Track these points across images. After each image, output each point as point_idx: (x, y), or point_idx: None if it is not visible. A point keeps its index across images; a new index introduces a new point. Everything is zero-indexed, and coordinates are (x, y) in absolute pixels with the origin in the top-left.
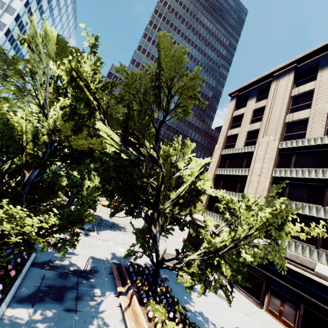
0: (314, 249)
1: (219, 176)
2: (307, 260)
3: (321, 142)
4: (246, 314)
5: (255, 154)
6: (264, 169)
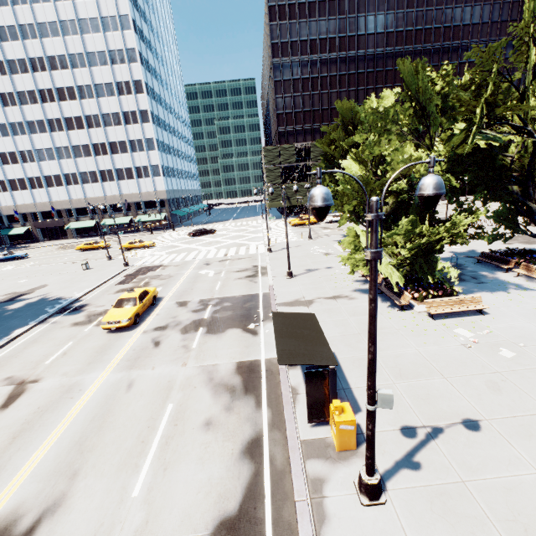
0: None
1: None
2: None
3: None
4: None
5: None
6: None
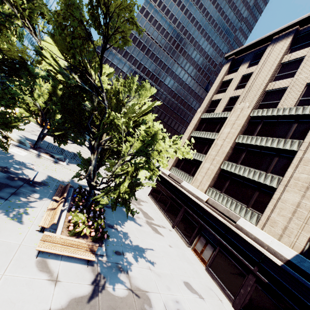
0: (245, 207)
1: (193, 138)
2: (235, 214)
3: (288, 112)
4: (170, 246)
5: (228, 119)
6: (230, 134)
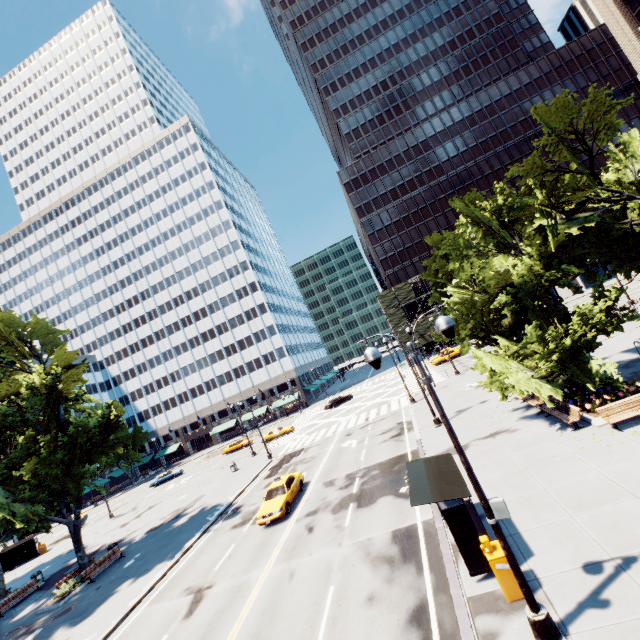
0: None
1: None
2: None
3: None
4: None
5: None
6: None
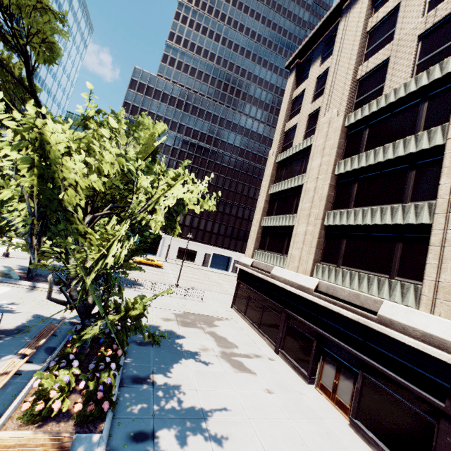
0: (385, 279)
1: (274, 195)
2: (370, 298)
3: (405, 91)
4: (268, 391)
5: (314, 146)
6: (322, 167)
